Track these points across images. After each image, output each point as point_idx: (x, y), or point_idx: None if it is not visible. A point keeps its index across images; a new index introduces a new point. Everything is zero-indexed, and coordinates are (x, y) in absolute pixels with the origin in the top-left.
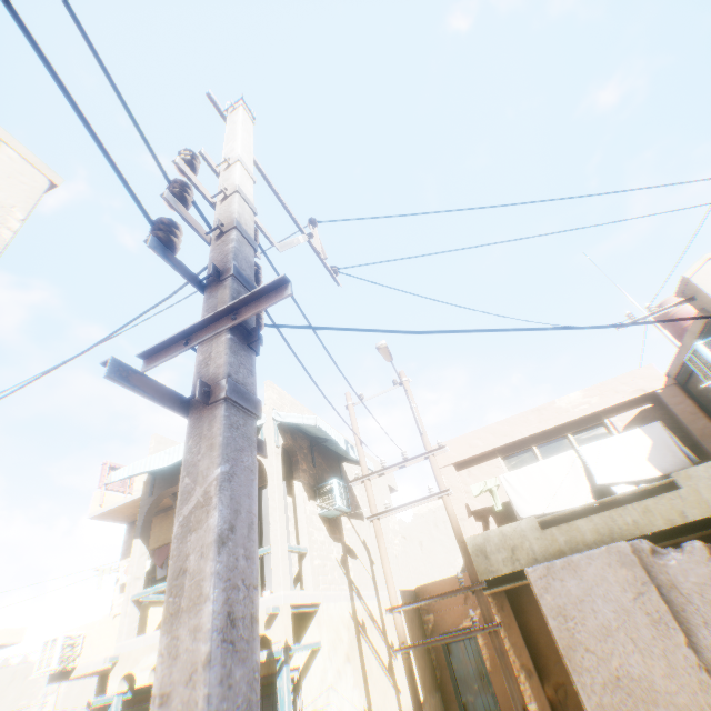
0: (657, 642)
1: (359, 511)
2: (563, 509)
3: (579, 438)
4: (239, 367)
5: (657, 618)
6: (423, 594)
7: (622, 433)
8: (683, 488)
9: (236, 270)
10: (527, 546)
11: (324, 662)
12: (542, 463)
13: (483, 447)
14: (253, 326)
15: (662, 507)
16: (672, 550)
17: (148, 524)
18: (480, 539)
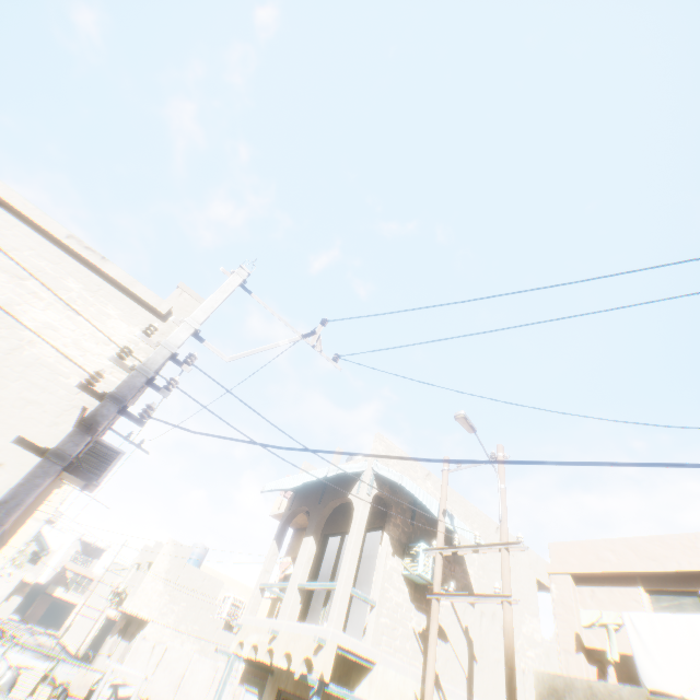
0: None
1: (468, 591)
2: None
3: None
4: (70, 442)
5: None
6: None
7: None
8: None
9: (110, 394)
10: None
11: None
12: (694, 618)
13: (614, 564)
14: (104, 422)
15: None
16: None
17: (283, 531)
18: (559, 681)
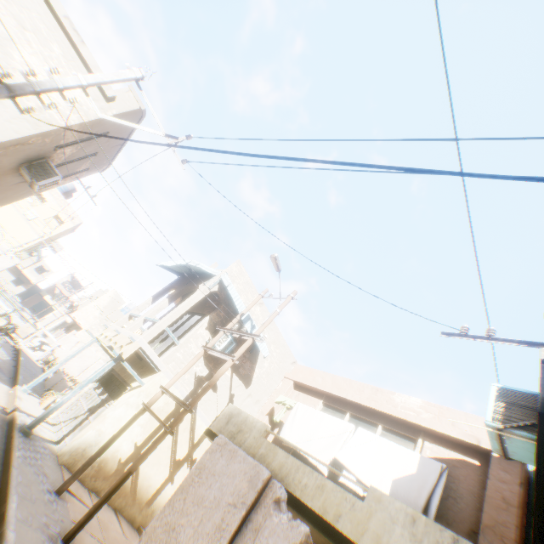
0: (205, 538)
1: (248, 379)
2: (301, 452)
3: (386, 435)
4: None
5: (222, 527)
6: None
7: (402, 446)
8: (365, 502)
9: (7, 85)
10: (246, 435)
11: (136, 393)
12: (326, 416)
13: (318, 384)
14: None
15: (334, 497)
16: (289, 516)
17: (160, 295)
18: (236, 411)
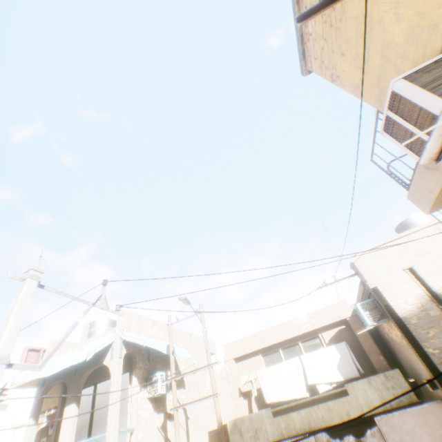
0: None
1: (182, 381)
2: (290, 398)
3: (305, 345)
4: None
5: None
6: (226, 430)
7: (325, 348)
8: (350, 394)
9: None
10: (264, 427)
11: None
12: (281, 365)
13: (251, 348)
14: None
15: (338, 407)
16: (339, 440)
17: (40, 406)
18: (238, 420)
